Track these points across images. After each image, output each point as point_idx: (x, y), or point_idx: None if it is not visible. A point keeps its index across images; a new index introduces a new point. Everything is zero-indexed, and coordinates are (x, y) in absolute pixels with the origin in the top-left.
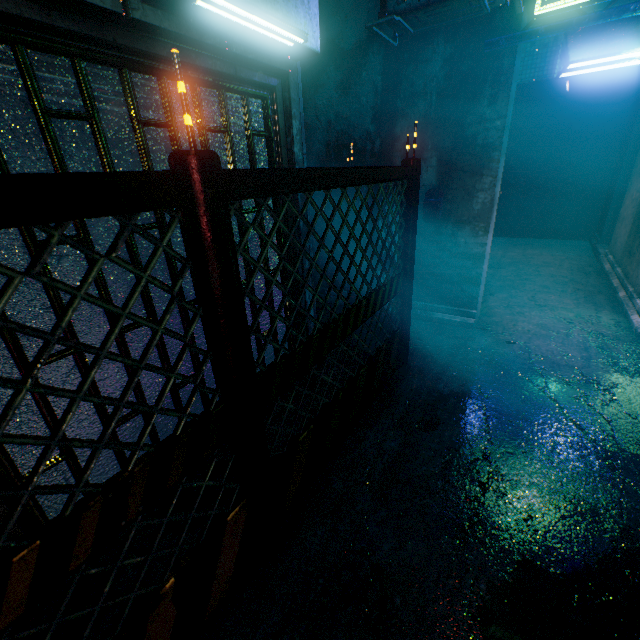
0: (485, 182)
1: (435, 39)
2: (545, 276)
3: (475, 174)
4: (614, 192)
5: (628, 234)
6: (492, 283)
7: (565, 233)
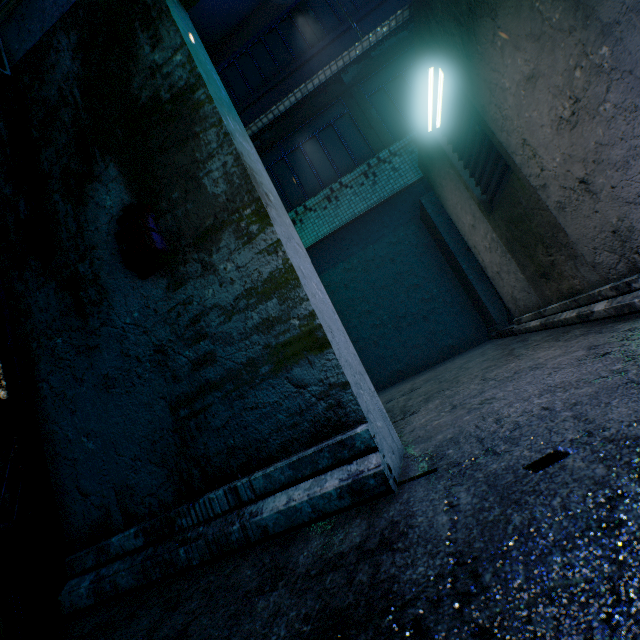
0: (209, 141)
1: (54, 40)
2: (476, 364)
3: (186, 141)
4: (469, 279)
5: (519, 268)
6: (410, 402)
7: (462, 344)
